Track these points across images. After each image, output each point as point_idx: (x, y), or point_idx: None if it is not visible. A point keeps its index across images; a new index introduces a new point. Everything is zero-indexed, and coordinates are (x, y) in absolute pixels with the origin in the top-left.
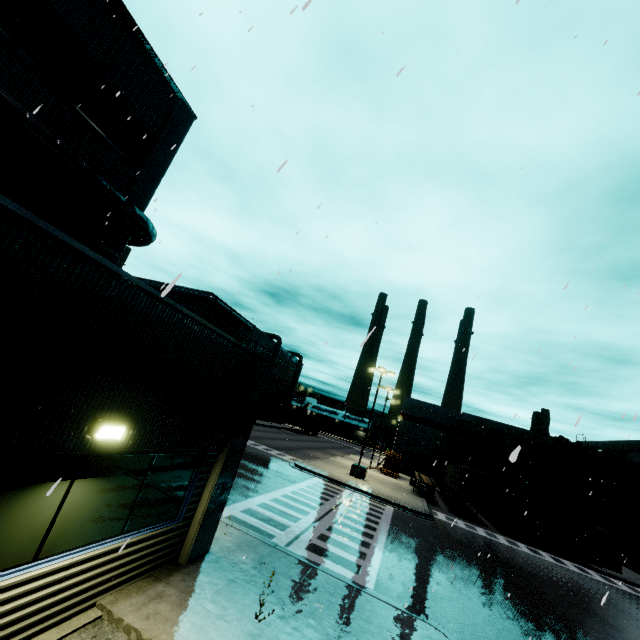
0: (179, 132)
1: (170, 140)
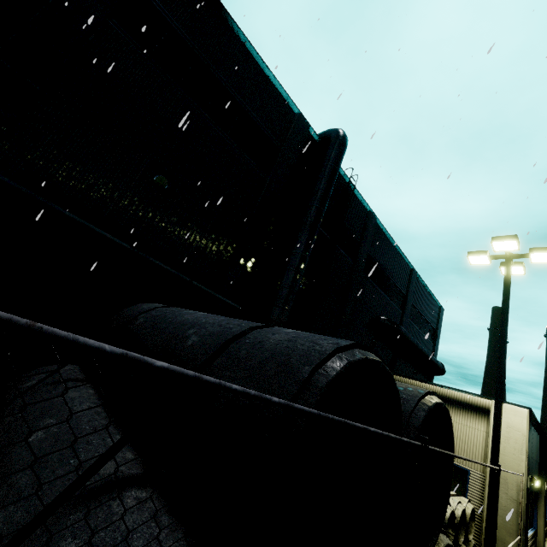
0: (441, 320)
1: (439, 326)
